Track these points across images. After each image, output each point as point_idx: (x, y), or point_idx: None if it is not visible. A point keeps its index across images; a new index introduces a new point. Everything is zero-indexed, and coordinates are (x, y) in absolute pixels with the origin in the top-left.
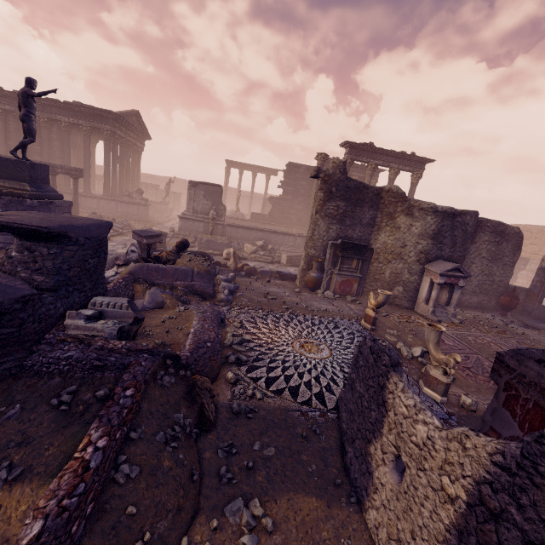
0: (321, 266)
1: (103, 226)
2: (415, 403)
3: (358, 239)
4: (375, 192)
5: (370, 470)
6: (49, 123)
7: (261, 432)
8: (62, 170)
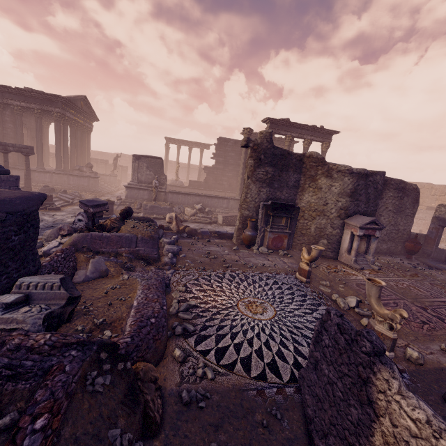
0: (255, 225)
1: (32, 199)
2: (427, 417)
3: (285, 200)
4: (298, 158)
5: None
6: (2, 107)
7: (216, 426)
8: (13, 148)
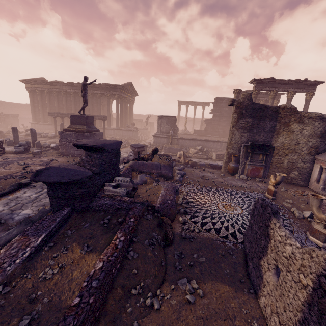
0: (237, 160)
1: (118, 143)
2: (285, 234)
3: (262, 141)
4: (273, 110)
5: (261, 274)
6: (92, 95)
7: (197, 249)
8: (98, 117)
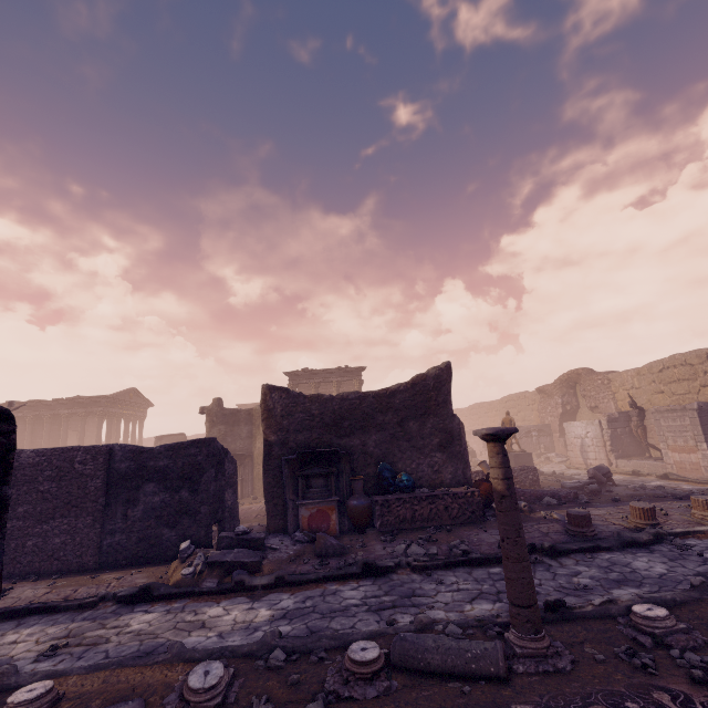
0: None
1: None
2: None
3: (241, 450)
4: (247, 413)
5: None
6: (53, 417)
7: None
8: None
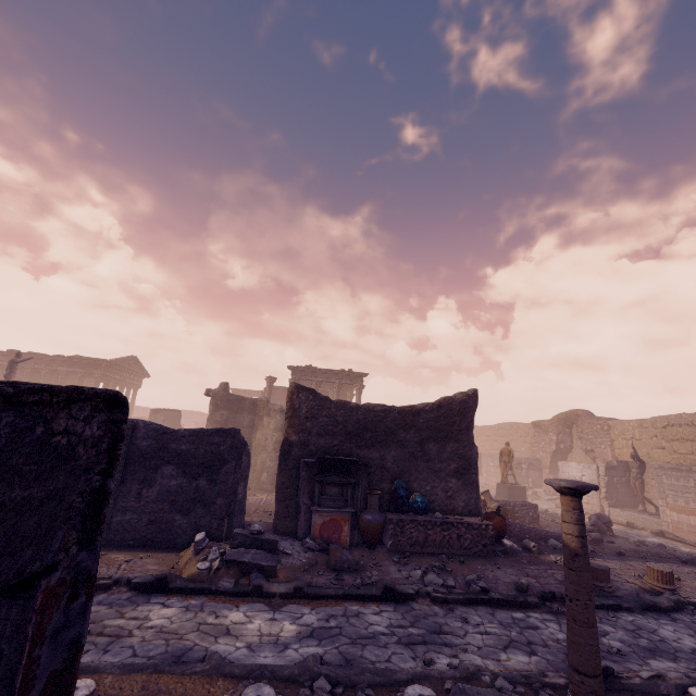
0: None
1: None
2: None
3: None
4: (252, 402)
5: None
6: (51, 373)
7: None
8: None
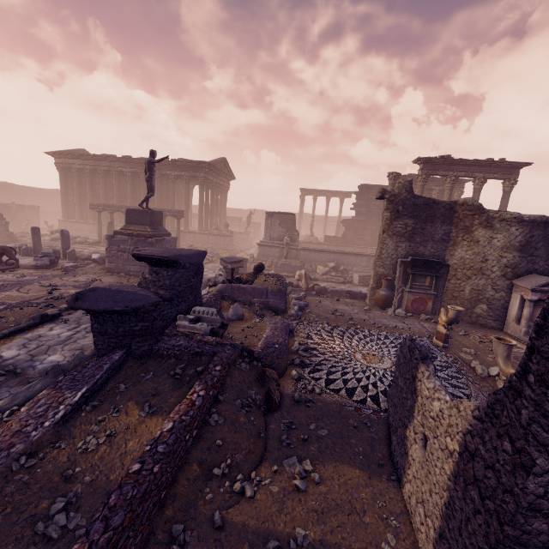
0: (391, 285)
1: (200, 255)
2: (434, 385)
3: (430, 256)
4: (447, 207)
5: (406, 451)
6: (161, 177)
7: (317, 417)
8: (169, 213)
